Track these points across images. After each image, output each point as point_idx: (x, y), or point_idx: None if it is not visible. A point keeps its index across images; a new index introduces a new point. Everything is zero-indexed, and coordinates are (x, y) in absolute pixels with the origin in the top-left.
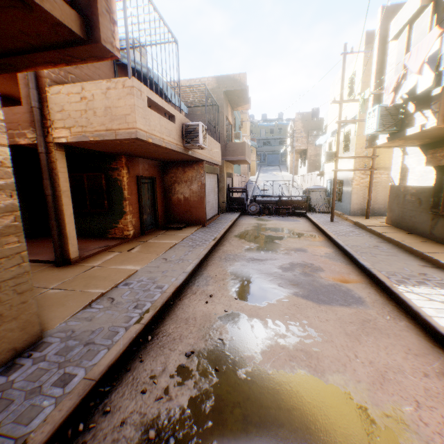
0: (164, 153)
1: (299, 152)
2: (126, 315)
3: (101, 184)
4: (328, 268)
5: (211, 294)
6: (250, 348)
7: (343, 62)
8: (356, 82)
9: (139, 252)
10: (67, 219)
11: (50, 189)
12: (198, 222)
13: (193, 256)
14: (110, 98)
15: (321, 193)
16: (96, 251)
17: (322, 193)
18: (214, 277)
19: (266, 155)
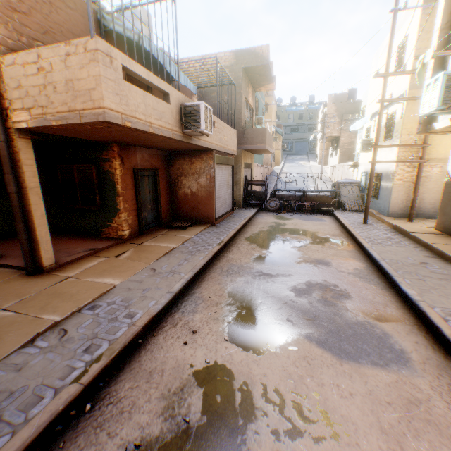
0: (160, 141)
1: (330, 140)
2: (69, 363)
3: (92, 178)
4: (357, 294)
5: (195, 329)
6: (224, 445)
7: (392, 22)
8: (408, 50)
9: (128, 259)
10: (37, 221)
11: (14, 185)
12: (207, 220)
13: (188, 267)
14: (71, 68)
15: (353, 187)
16: (79, 256)
17: (355, 188)
18: (206, 300)
19: (294, 143)
